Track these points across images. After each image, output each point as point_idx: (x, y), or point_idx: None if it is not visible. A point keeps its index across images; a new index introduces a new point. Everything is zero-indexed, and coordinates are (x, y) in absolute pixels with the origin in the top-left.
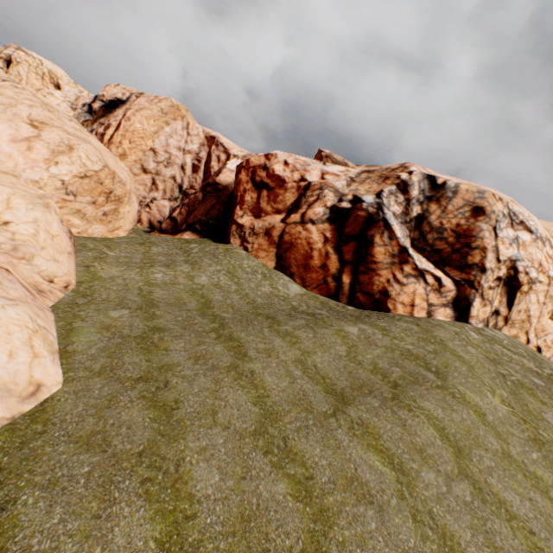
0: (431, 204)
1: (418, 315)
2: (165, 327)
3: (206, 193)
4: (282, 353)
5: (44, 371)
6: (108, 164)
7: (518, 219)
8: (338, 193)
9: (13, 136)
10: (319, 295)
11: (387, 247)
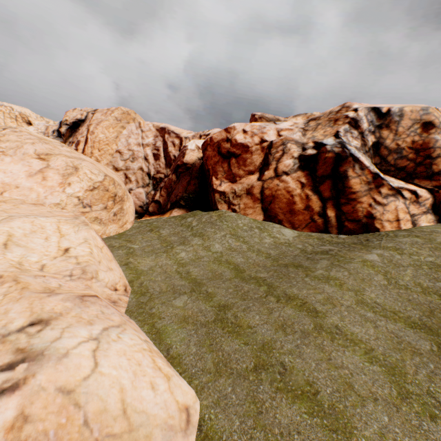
0: (382, 131)
1: (405, 227)
2: (227, 303)
3: (179, 173)
4: (341, 299)
5: (181, 391)
6: (105, 173)
7: None
8: (299, 144)
9: (28, 172)
10: (309, 232)
11: (361, 177)
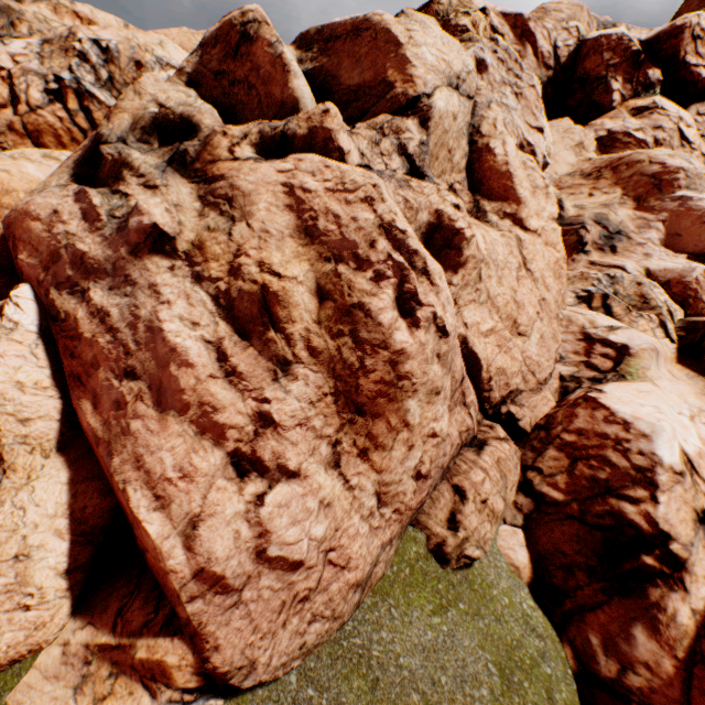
0: (111, 66)
1: None
2: None
3: None
4: None
5: None
6: None
7: (166, 63)
8: (41, 76)
9: None
10: None
11: (103, 111)
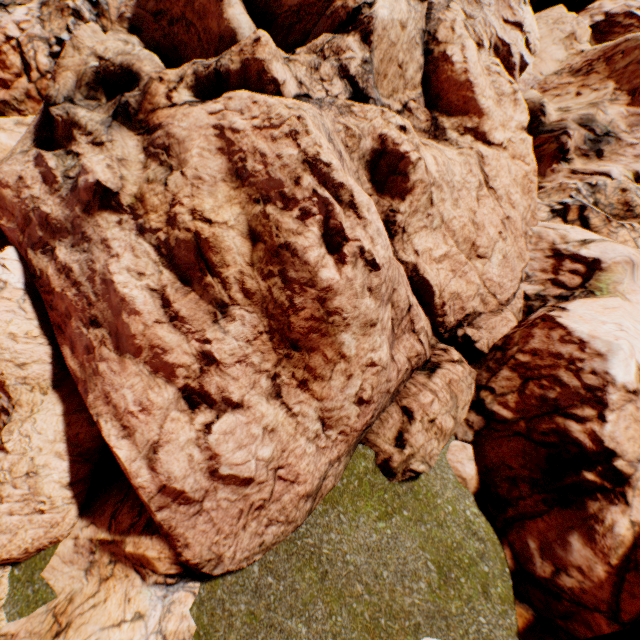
0: (103, 20)
1: None
2: None
3: None
4: None
5: None
6: None
7: None
8: (45, 41)
9: None
10: None
11: None
